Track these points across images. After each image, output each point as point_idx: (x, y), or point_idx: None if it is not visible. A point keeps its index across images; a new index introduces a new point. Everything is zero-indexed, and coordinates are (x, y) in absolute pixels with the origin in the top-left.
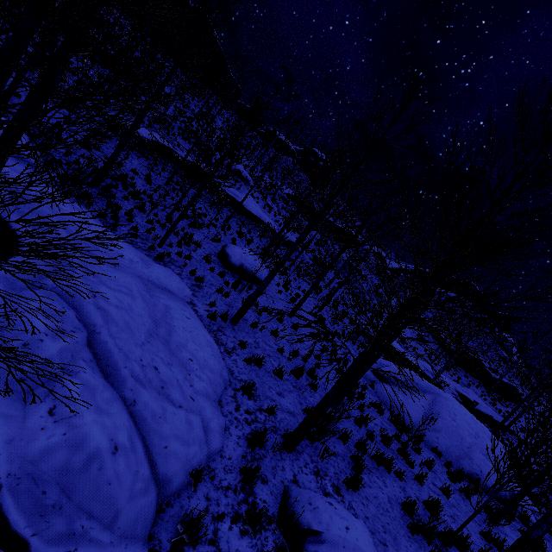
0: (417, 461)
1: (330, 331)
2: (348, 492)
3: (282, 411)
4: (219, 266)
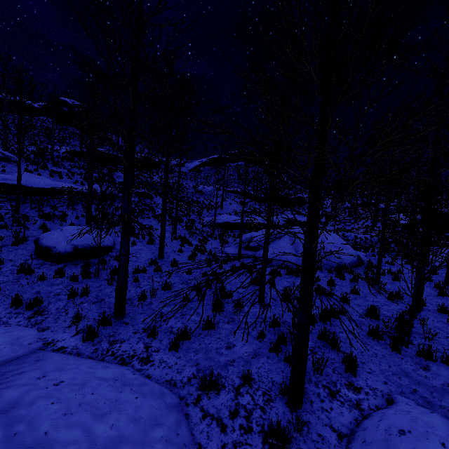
0: (324, 287)
1: (266, 260)
2: (355, 377)
3: (249, 364)
4: (48, 266)
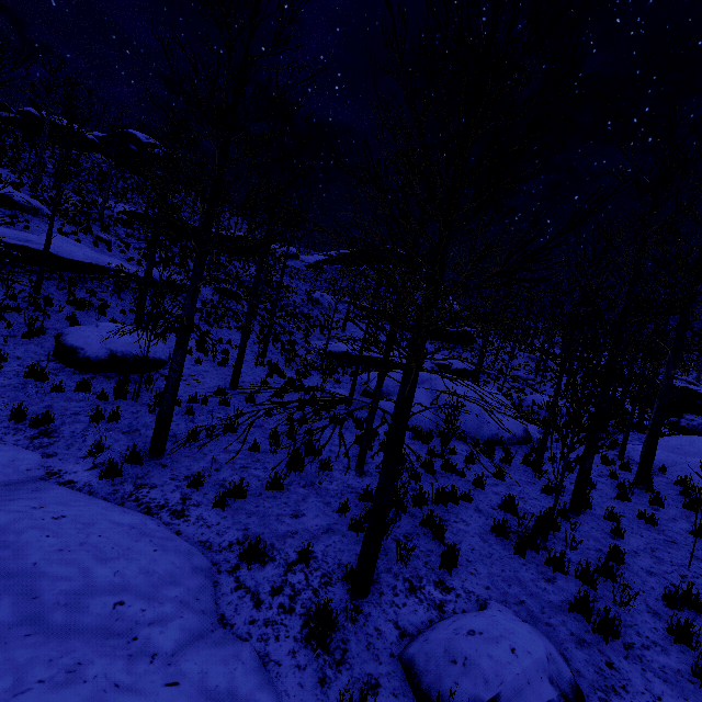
0: (459, 464)
1: (344, 398)
2: (452, 575)
3: (316, 539)
4: (69, 374)
